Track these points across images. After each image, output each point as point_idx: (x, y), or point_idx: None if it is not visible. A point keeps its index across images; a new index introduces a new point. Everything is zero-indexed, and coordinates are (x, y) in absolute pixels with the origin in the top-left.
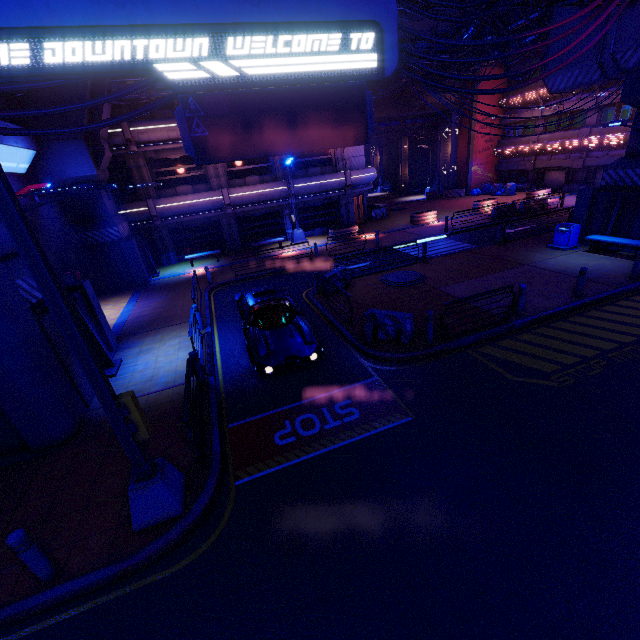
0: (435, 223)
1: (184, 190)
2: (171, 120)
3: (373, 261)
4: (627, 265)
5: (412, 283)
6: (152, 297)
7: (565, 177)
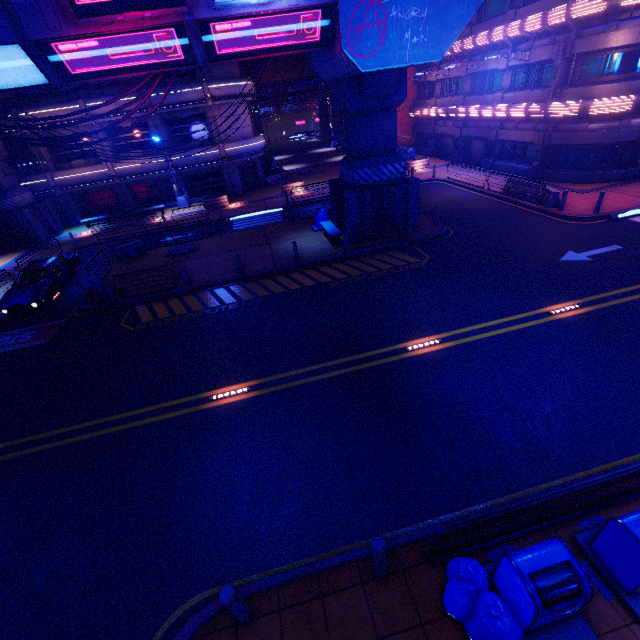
0: (298, 194)
1: (78, 163)
2: (51, 105)
3: (200, 232)
4: (320, 249)
5: (179, 255)
6: (32, 255)
7: (453, 145)
